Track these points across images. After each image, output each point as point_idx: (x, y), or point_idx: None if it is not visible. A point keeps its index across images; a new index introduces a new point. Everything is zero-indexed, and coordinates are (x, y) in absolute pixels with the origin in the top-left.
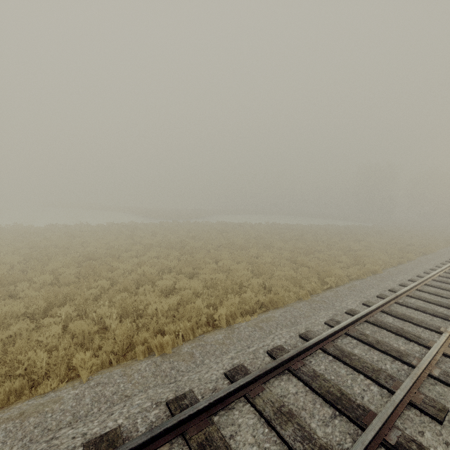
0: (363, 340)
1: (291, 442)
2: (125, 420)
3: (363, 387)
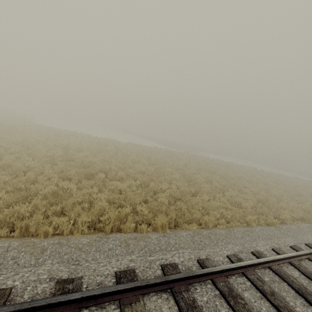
0: None
1: None
2: (294, 244)
3: None
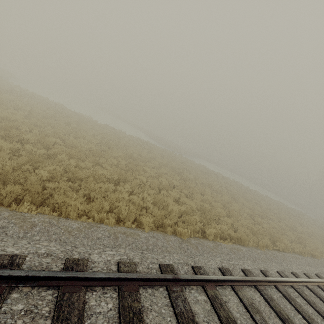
0: (304, 296)
1: (259, 323)
2: (173, 263)
3: (301, 322)
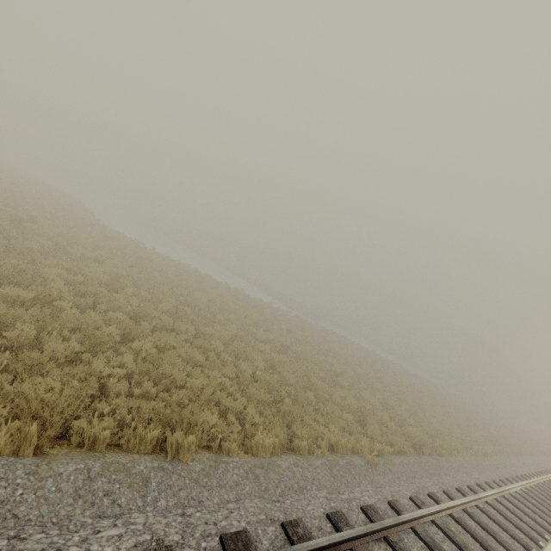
0: None
1: None
2: (515, 474)
3: None
